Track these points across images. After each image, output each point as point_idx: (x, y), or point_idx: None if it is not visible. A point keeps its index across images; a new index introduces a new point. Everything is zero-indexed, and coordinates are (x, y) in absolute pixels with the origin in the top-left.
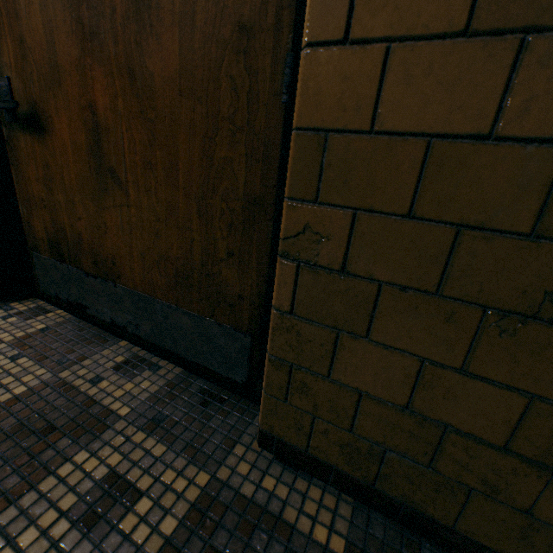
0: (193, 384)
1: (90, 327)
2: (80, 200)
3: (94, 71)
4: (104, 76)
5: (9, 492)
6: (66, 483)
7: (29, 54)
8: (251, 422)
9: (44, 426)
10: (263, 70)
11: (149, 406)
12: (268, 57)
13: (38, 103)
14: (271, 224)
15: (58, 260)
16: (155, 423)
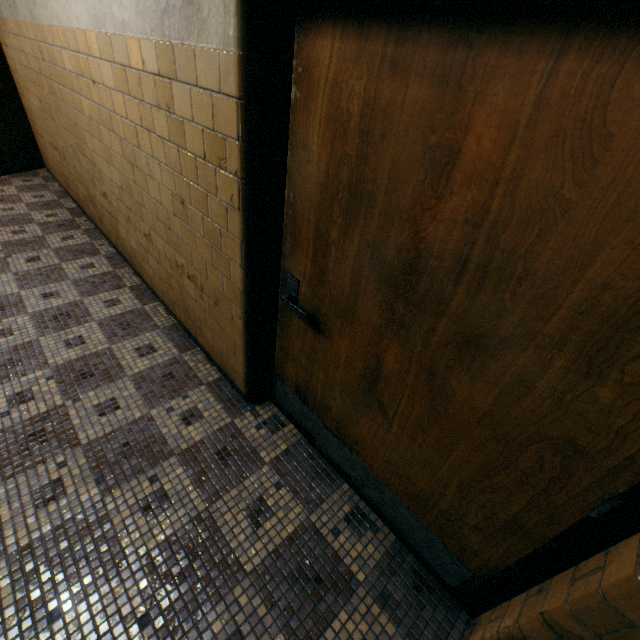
0: (405, 559)
1: (317, 455)
2: (339, 391)
3: (391, 343)
4: (400, 353)
5: (311, 632)
6: (339, 636)
7: (327, 284)
8: (453, 622)
9: (314, 574)
10: (578, 478)
11: (376, 576)
12: (589, 477)
13: (322, 314)
14: (531, 548)
15: (300, 400)
16: (384, 598)
